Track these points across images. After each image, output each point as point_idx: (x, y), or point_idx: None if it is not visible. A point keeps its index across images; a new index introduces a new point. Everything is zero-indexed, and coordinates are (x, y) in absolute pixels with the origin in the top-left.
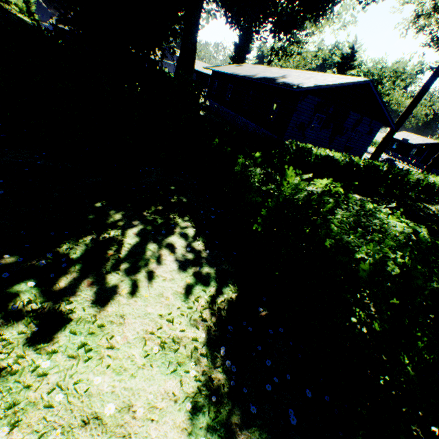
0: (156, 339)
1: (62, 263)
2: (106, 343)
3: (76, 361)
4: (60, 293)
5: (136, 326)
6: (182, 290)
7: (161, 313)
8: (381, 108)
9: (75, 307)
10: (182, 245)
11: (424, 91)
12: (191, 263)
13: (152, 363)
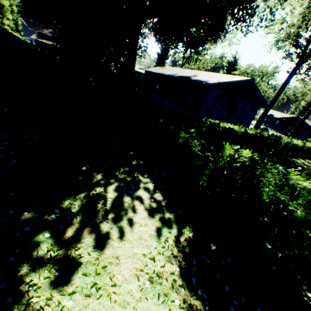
0: (145, 275)
1: (66, 216)
2: (110, 281)
3: (91, 299)
4: (69, 241)
5: (128, 265)
6: (155, 233)
7: (144, 252)
8: (259, 96)
9: (82, 252)
10: (147, 197)
11: (285, 86)
12: (156, 210)
13: (147, 296)
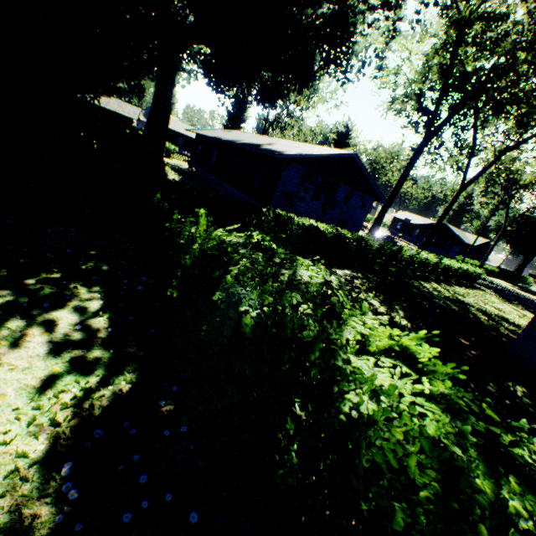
0: None
1: None
2: None
3: None
4: None
5: None
6: (39, 383)
7: None
8: (371, 183)
9: None
10: (72, 322)
11: (409, 169)
12: (74, 345)
13: None
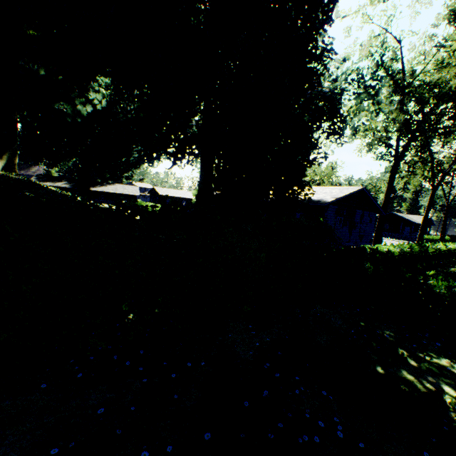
0: None
1: None
2: None
3: None
4: None
5: None
6: None
7: None
8: (373, 203)
9: None
10: None
11: (391, 186)
12: None
13: None
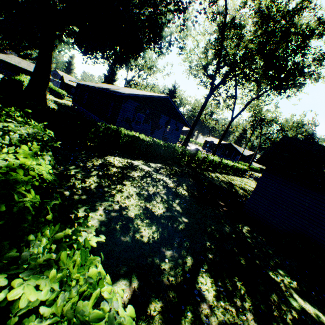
0: None
1: None
2: None
3: None
4: None
5: None
6: None
7: None
8: (180, 115)
9: None
10: None
11: (203, 108)
12: None
13: None
